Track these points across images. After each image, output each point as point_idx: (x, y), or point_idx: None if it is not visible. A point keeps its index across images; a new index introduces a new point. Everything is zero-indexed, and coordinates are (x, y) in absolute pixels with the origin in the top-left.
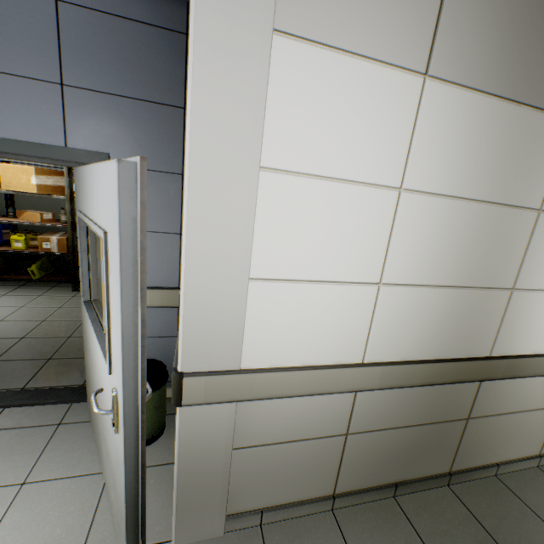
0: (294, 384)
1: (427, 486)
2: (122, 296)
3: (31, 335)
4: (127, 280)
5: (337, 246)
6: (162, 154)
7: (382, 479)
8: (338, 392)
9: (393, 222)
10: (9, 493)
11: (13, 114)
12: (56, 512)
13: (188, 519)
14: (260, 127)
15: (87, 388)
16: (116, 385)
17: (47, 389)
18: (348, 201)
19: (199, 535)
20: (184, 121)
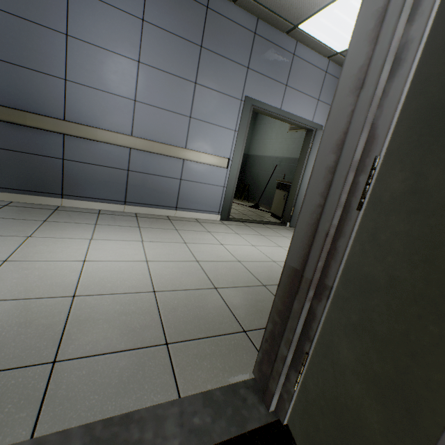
0: None
1: None
2: None
3: None
4: None
5: None
6: None
7: None
8: None
9: None
10: None
11: (303, 108)
12: None
13: None
14: None
15: (292, 218)
16: None
17: (266, 221)
18: None
19: None
20: None
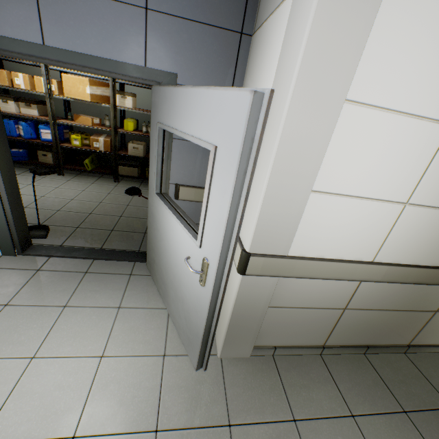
0: (322, 270)
1: (389, 351)
2: (233, 196)
3: (95, 212)
4: (237, 185)
5: (382, 170)
6: (217, 76)
7: (358, 342)
8: (351, 280)
9: (436, 153)
10: (113, 312)
11: (108, 36)
12: (143, 327)
13: (230, 344)
14: (356, 63)
15: (147, 254)
16: (206, 256)
17: (117, 251)
18: (404, 133)
19: (235, 354)
20: (238, 45)
